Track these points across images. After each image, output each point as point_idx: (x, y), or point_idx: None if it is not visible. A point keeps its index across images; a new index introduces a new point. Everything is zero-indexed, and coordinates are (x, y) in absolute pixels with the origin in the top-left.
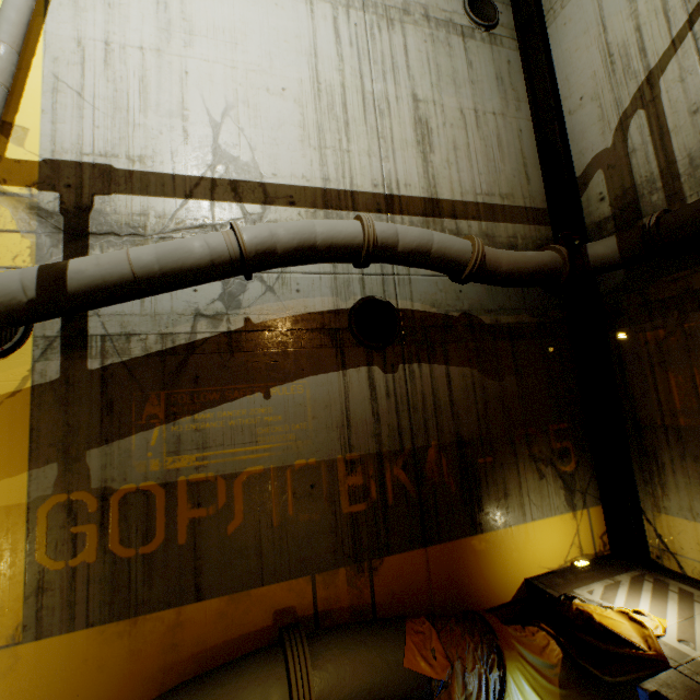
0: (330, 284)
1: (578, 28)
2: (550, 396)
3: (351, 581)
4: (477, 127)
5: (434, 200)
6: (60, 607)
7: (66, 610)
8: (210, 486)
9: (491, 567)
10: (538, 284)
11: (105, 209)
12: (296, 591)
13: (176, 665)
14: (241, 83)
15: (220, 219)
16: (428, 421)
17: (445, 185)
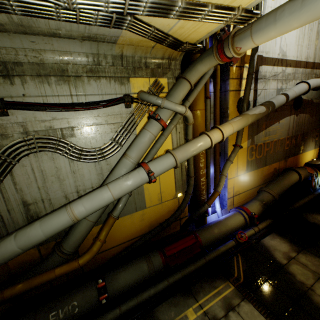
0: None
1: None
2: (318, 122)
3: (283, 163)
4: None
5: (314, 63)
6: (250, 167)
7: (250, 168)
8: (269, 144)
9: (301, 160)
10: None
11: (260, 71)
12: (276, 165)
13: (261, 177)
14: None
15: (278, 72)
16: (299, 128)
17: (317, 57)
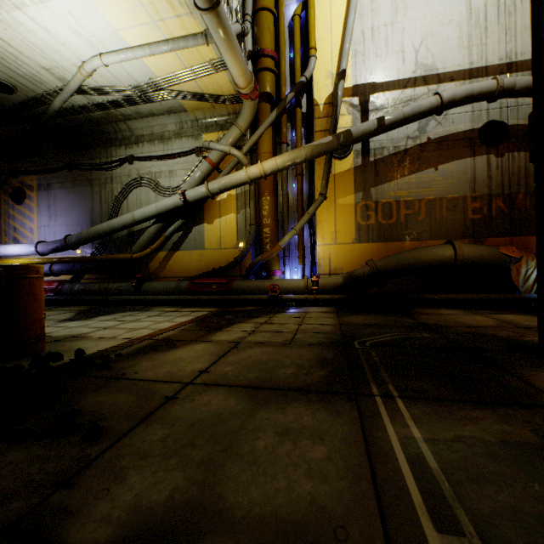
0: (469, 117)
1: None
2: None
3: None
4: None
5: None
6: (364, 235)
7: (366, 237)
8: (412, 203)
9: None
10: None
11: (373, 100)
12: None
13: None
14: (428, 26)
15: (417, 95)
16: (519, 181)
17: None
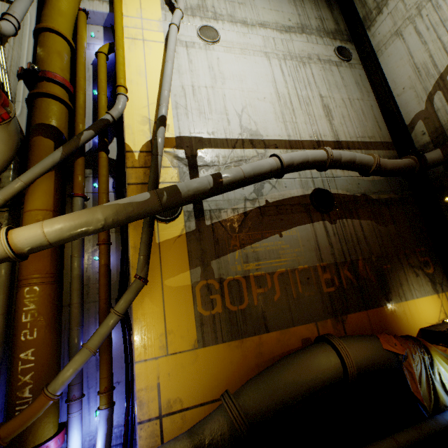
0: (299, 183)
1: (396, 58)
2: (413, 234)
3: (334, 326)
4: (351, 106)
5: (338, 142)
6: (210, 332)
7: (213, 334)
8: (263, 278)
9: (401, 321)
10: (404, 175)
11: (202, 155)
12: (309, 330)
13: (262, 363)
14: (246, 97)
15: (248, 156)
16: (355, 247)
17: (342, 134)
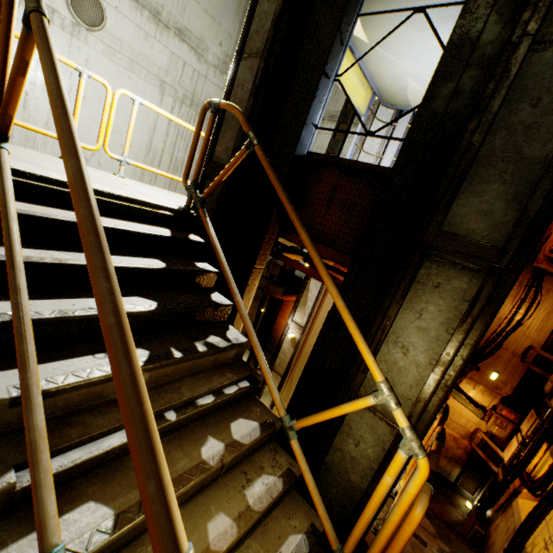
0: None
1: None
2: None
3: None
4: None
5: None
6: None
7: None
8: None
9: None
10: None
11: None
12: None
13: None
14: None
15: None
16: None
17: None
